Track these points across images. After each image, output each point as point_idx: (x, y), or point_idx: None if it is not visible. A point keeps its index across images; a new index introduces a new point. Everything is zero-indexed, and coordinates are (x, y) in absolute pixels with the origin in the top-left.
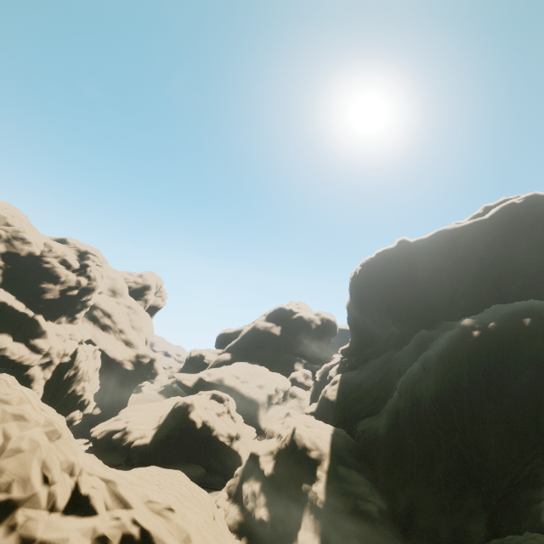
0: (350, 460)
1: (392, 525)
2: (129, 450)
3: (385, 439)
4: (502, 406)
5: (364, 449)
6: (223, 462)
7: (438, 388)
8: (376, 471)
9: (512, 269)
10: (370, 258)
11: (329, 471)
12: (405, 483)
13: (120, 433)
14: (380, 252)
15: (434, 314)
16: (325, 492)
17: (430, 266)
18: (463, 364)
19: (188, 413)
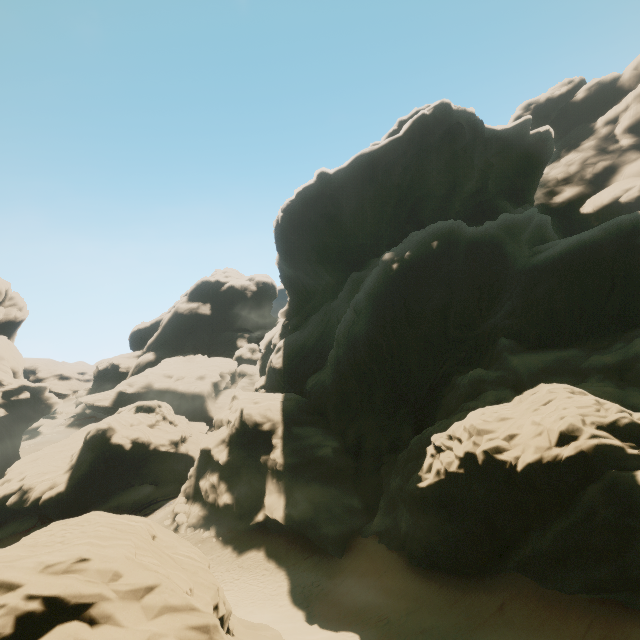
0: (303, 418)
1: (345, 457)
2: (39, 507)
3: (331, 388)
4: (420, 328)
5: (315, 403)
6: (174, 470)
7: (368, 329)
8: (328, 418)
9: (426, 191)
10: (290, 201)
11: (284, 436)
12: (353, 418)
13: (16, 496)
14: (300, 192)
15: (363, 253)
16: (283, 456)
17: (354, 200)
18: (387, 299)
19: (108, 439)
